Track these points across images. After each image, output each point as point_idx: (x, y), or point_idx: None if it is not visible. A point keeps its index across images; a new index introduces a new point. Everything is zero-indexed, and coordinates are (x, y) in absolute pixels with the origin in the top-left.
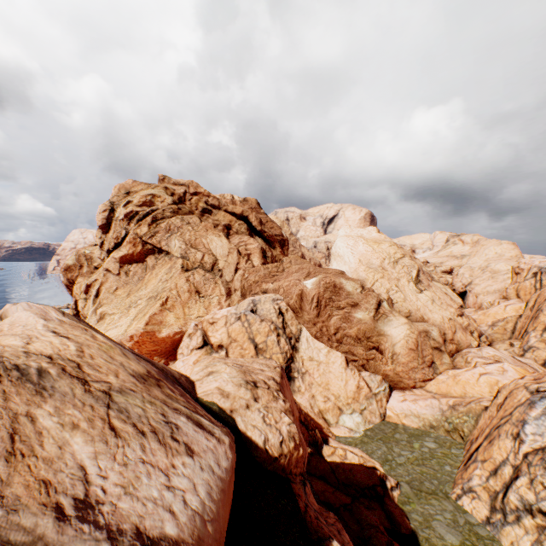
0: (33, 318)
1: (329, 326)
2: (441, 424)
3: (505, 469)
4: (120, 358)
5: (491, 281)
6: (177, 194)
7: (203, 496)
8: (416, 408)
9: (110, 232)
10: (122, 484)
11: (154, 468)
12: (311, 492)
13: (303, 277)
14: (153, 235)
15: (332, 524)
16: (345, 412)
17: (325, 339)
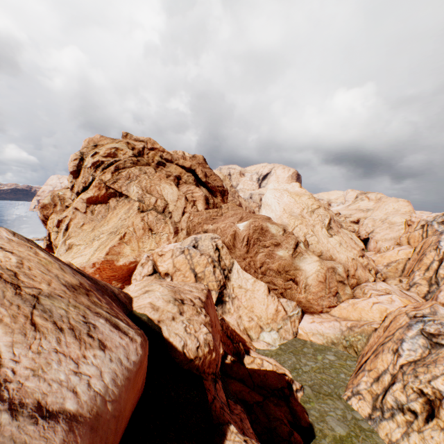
0: None
1: (256, 261)
2: (340, 341)
3: (385, 377)
4: (57, 271)
5: (389, 230)
6: (136, 149)
7: (107, 382)
8: (322, 328)
9: (79, 177)
10: (32, 367)
11: (66, 357)
12: (222, 389)
13: (237, 221)
14: (116, 181)
15: (237, 414)
16: (265, 330)
17: (252, 272)
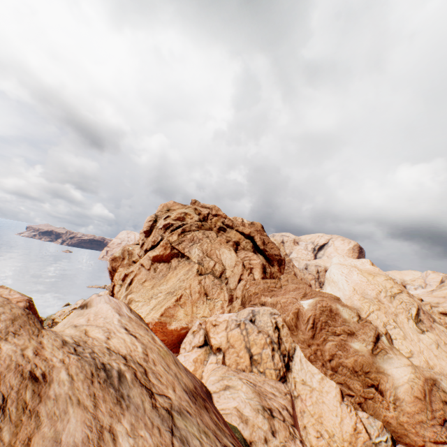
0: (111, 311)
1: (324, 350)
2: None
3: None
4: (174, 367)
5: None
6: (202, 214)
7: None
8: None
9: (150, 236)
10: None
11: None
12: None
13: (300, 297)
14: (180, 242)
15: None
16: None
17: (319, 364)
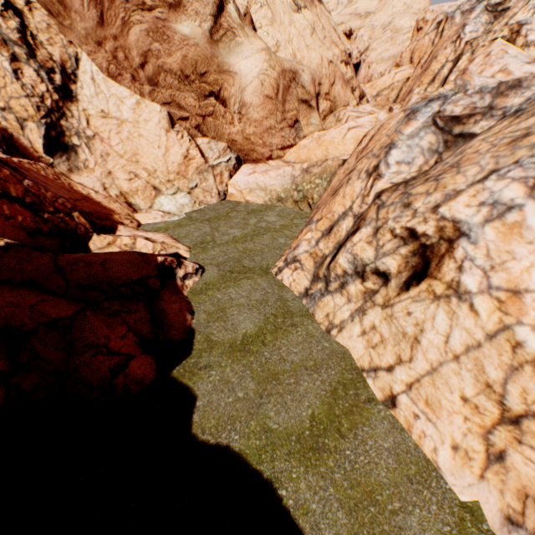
0: None
1: (129, 48)
2: (290, 195)
3: (344, 224)
4: None
5: (390, 44)
6: None
7: None
8: (265, 180)
9: None
10: None
11: None
12: None
13: None
14: None
15: None
16: (164, 193)
17: (128, 79)
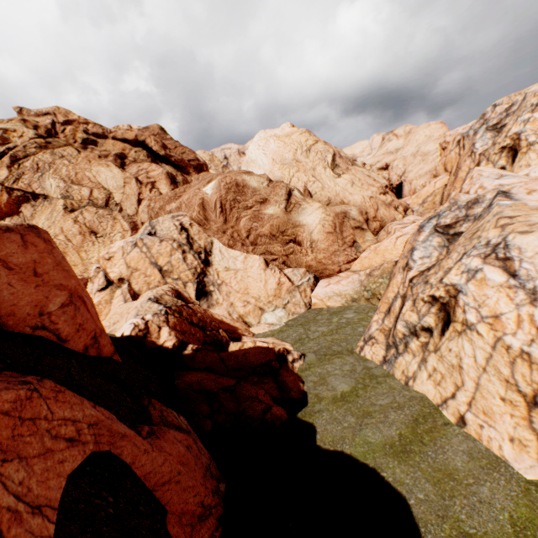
0: None
1: (240, 230)
2: (361, 295)
3: (396, 304)
4: None
5: (423, 164)
6: (42, 127)
7: None
8: (339, 288)
9: None
10: None
11: None
12: None
13: (203, 185)
14: (18, 178)
15: None
16: (267, 311)
17: (239, 246)
